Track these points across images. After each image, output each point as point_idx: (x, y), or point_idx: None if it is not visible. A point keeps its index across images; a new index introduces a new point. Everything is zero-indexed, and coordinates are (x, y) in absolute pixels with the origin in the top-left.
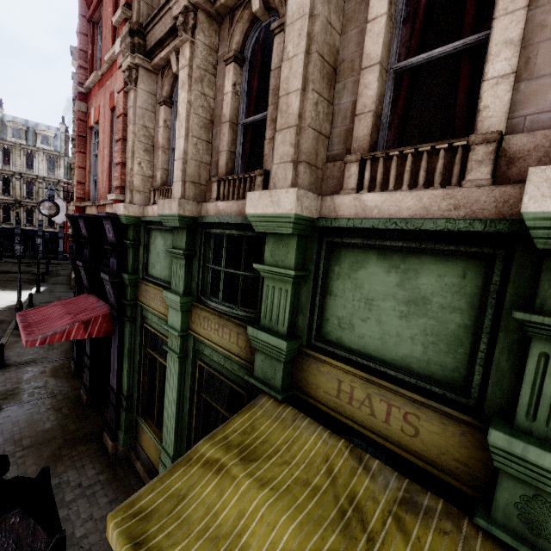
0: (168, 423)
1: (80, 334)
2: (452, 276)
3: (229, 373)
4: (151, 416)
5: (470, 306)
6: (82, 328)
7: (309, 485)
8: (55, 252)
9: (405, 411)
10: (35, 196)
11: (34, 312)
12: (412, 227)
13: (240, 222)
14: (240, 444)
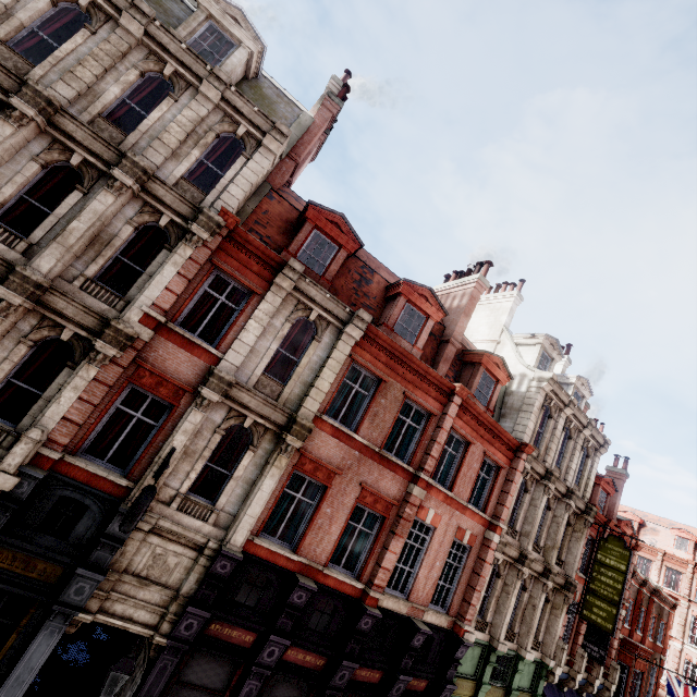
0: None
1: None
2: (533, 667)
3: None
4: None
5: (533, 672)
6: None
7: None
8: None
9: (525, 696)
10: None
11: None
12: (535, 659)
13: (514, 654)
14: None
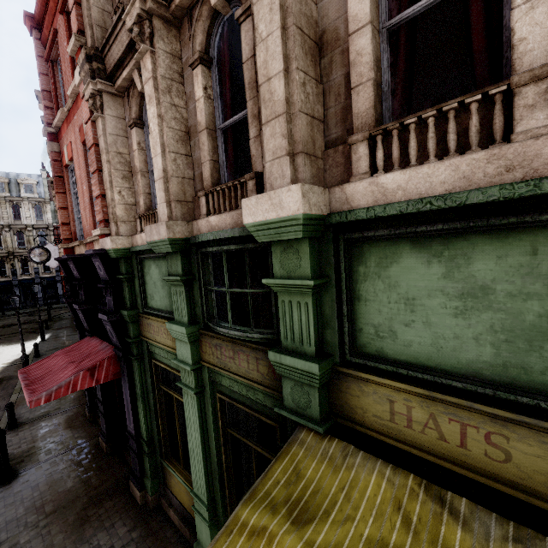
0: (196, 466)
1: (87, 383)
2: (517, 255)
3: (254, 403)
4: (176, 457)
5: None
6: (87, 376)
7: (386, 547)
8: (55, 297)
9: (487, 431)
10: (27, 245)
11: (36, 367)
12: (454, 204)
13: (238, 235)
14: (287, 500)
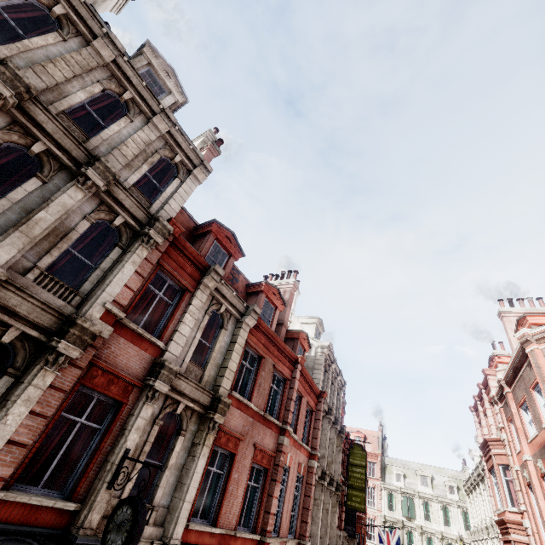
0: None
1: None
2: None
3: None
4: None
5: None
6: None
7: None
8: None
9: None
10: None
11: None
12: None
13: None
14: None
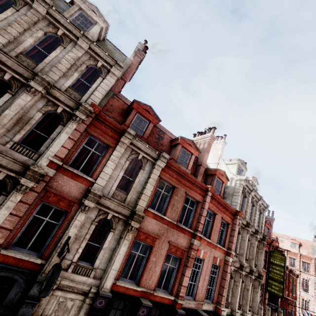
0: None
1: None
2: None
3: None
4: None
5: None
6: None
7: None
8: None
9: None
10: None
11: None
12: None
13: None
14: None
